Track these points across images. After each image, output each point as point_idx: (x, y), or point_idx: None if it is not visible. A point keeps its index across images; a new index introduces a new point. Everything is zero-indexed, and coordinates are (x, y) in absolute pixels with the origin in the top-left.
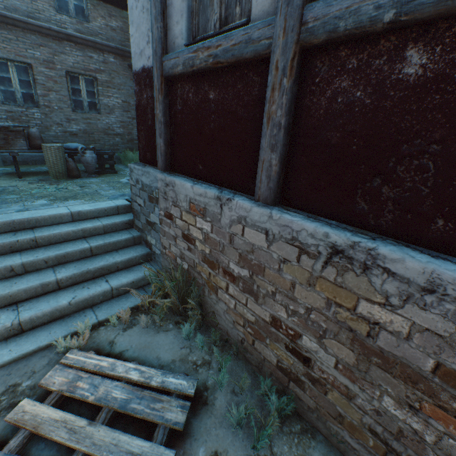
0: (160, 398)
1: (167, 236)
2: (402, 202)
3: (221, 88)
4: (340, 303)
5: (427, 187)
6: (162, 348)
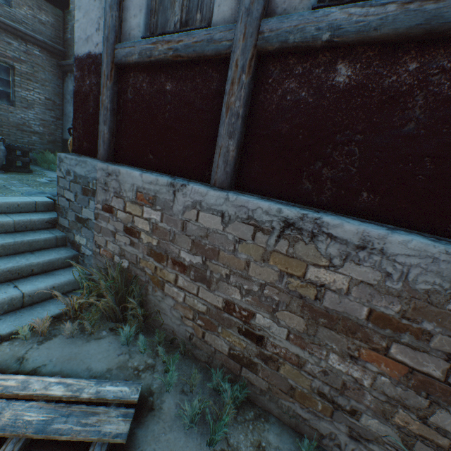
0: (95, 411)
1: (104, 232)
2: (337, 181)
3: (180, 81)
4: (292, 272)
5: (355, 167)
6: (94, 358)
